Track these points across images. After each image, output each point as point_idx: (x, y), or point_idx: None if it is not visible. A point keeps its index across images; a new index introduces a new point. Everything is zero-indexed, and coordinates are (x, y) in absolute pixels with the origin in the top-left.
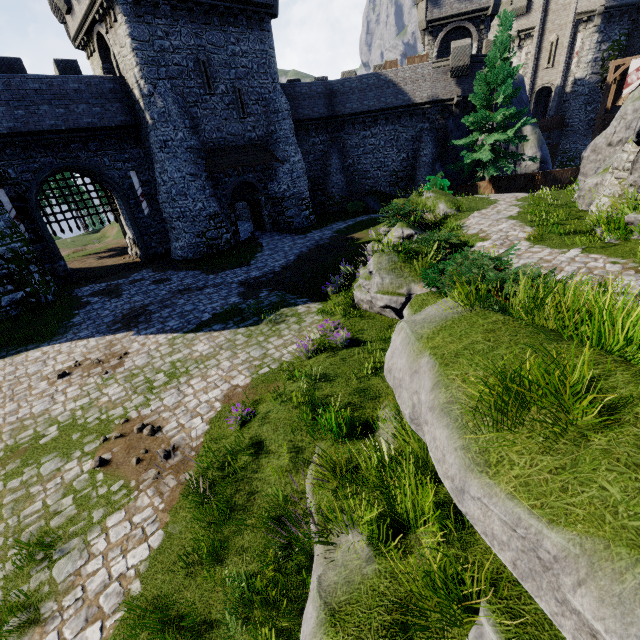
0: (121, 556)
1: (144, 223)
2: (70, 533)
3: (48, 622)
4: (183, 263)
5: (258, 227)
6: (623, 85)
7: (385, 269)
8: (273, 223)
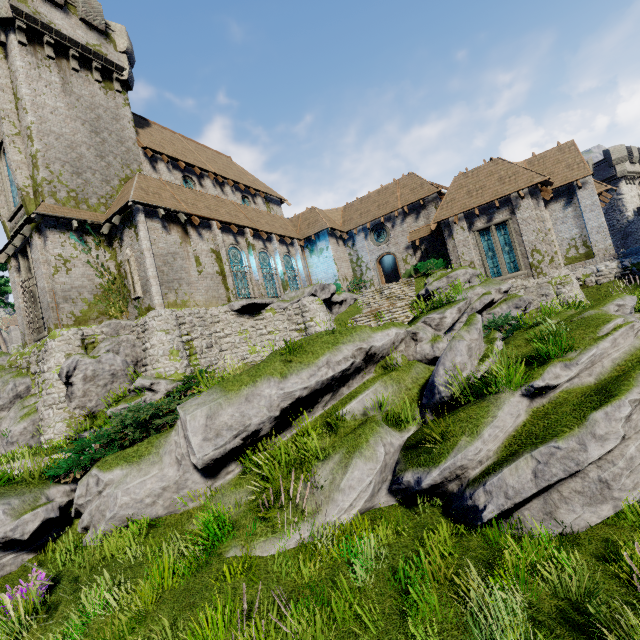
0: None
1: None
2: None
3: None
4: None
5: None
6: None
7: None
8: None
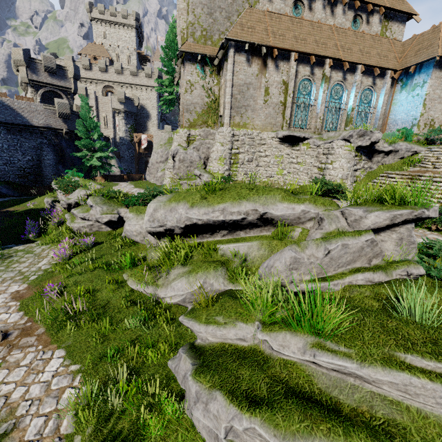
0: (40, 374)
1: None
2: None
3: (19, 425)
4: None
5: None
6: (140, 144)
7: (100, 203)
8: None
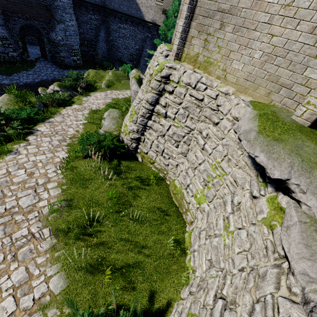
0: None
1: None
2: None
3: None
4: None
5: (43, 55)
6: None
7: (4, 102)
8: (52, 56)
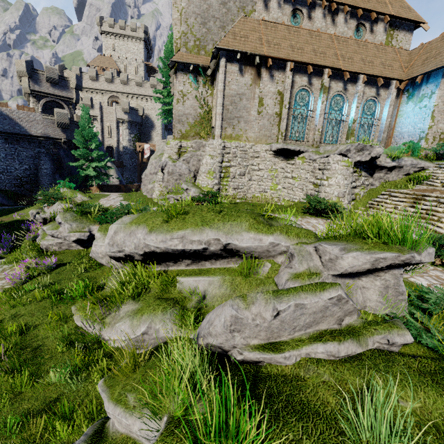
0: None
1: None
2: None
3: None
4: None
5: None
6: (143, 153)
7: (70, 220)
8: None
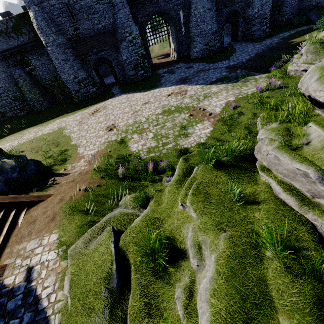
0: (203, 130)
1: (181, 39)
2: (188, 126)
3: (190, 137)
4: (197, 59)
5: (233, 39)
6: None
7: (310, 52)
8: (242, 36)
